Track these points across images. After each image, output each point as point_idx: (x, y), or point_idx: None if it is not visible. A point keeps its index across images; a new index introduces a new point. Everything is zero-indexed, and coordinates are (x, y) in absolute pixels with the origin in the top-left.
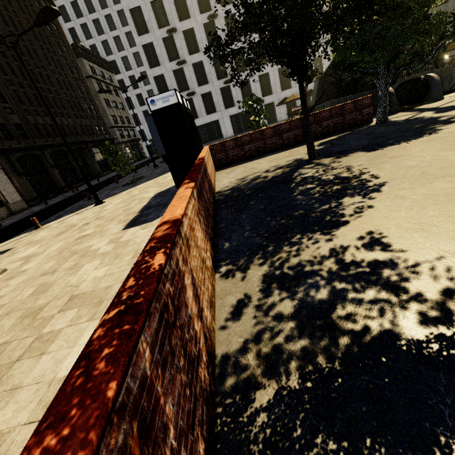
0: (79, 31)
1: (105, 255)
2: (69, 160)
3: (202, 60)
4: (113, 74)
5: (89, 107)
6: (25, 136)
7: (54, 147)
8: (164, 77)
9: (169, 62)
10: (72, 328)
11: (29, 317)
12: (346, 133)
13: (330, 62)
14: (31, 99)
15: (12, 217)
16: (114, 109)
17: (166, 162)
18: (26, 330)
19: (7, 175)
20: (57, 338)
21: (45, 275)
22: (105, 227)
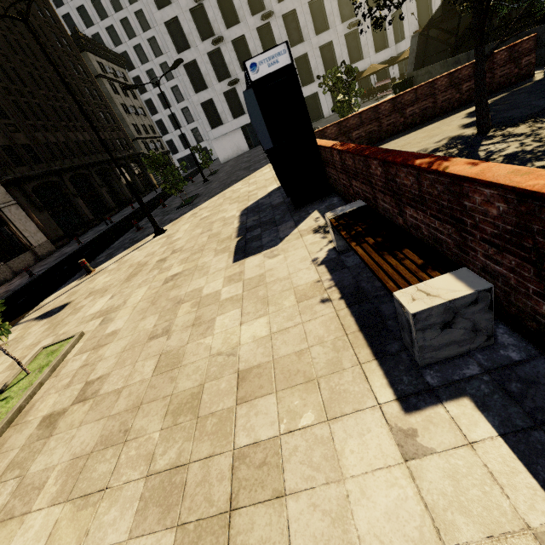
0: (77, 17)
1: (240, 301)
2: (92, 186)
3: (243, 33)
4: (126, 70)
5: (105, 116)
6: (37, 160)
7: (73, 171)
8: (197, 63)
9: (201, 41)
10: (300, 438)
11: (185, 413)
12: (502, 95)
13: (413, 16)
14: (36, 111)
15: (41, 264)
16: (134, 115)
17: (272, 159)
18: (200, 441)
19: (24, 211)
20: (283, 458)
21: (156, 338)
22: (199, 262)
